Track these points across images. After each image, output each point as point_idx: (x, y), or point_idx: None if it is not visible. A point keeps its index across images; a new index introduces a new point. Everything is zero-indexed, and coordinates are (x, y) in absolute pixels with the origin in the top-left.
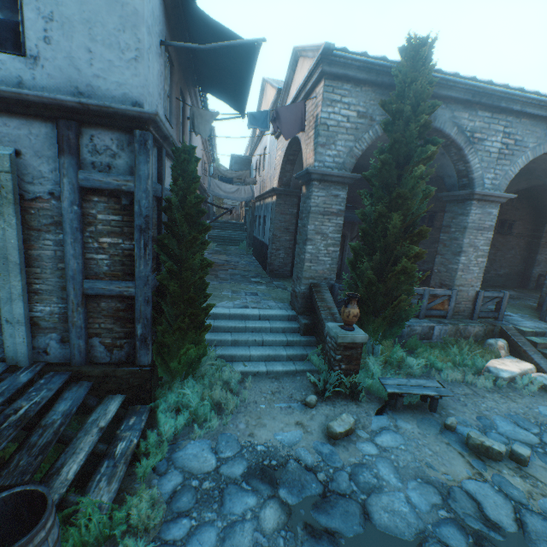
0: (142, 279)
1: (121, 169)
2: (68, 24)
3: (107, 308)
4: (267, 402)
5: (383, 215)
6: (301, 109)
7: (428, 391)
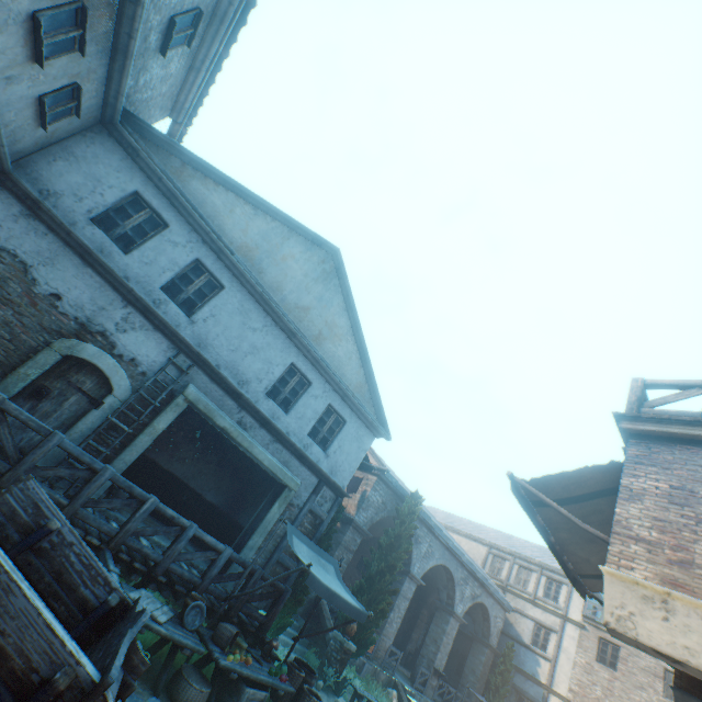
0: (302, 563)
1: (325, 507)
2: (343, 451)
3: (277, 571)
4: None
5: (383, 571)
6: (360, 481)
7: (374, 699)
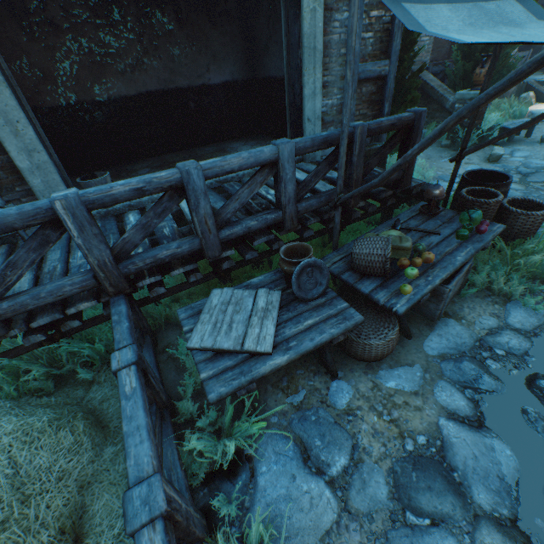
0: (395, 54)
1: None
2: None
3: (365, 94)
4: (432, 163)
5: None
6: None
7: None
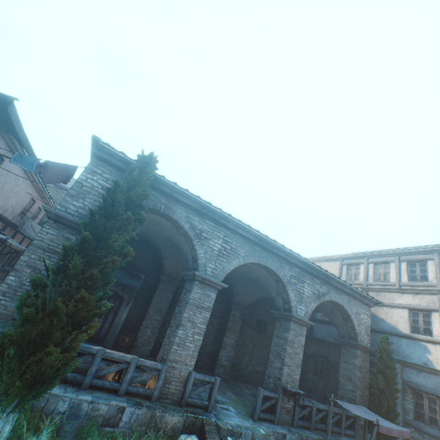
0: None
1: None
2: None
3: None
4: None
5: (67, 253)
6: (72, 170)
7: None
